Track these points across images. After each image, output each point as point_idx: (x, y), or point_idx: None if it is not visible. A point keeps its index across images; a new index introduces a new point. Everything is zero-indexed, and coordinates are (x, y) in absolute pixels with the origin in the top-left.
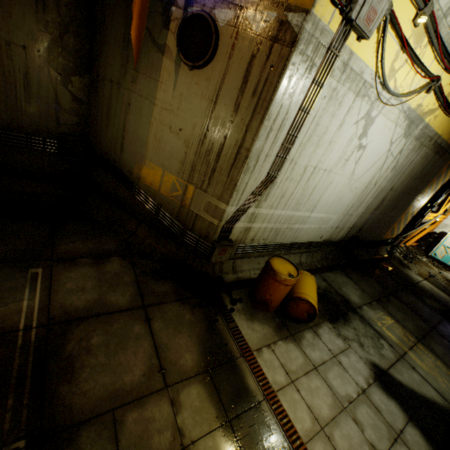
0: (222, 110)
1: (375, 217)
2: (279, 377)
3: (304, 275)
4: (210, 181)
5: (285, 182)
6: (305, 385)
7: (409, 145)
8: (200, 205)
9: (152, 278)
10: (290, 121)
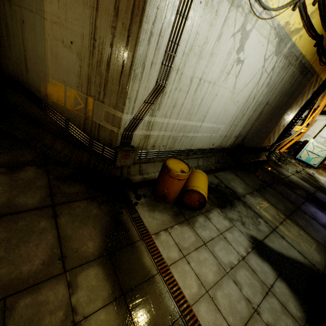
0: (104, 16)
1: (256, 128)
2: (173, 253)
3: (197, 173)
4: (105, 91)
5: (174, 92)
6: (195, 258)
7: (280, 63)
8: (101, 116)
9: (65, 182)
10: (170, 27)
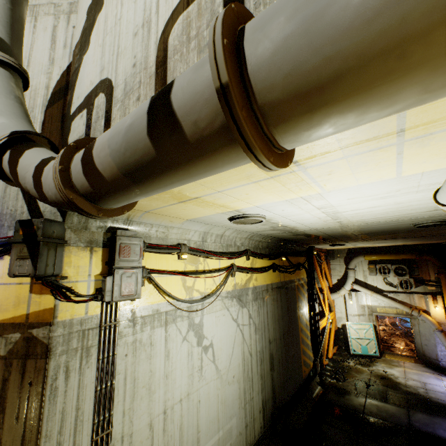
0: None
1: (279, 372)
2: None
3: None
4: None
5: None
6: None
7: (253, 307)
8: None
9: None
10: (90, 409)
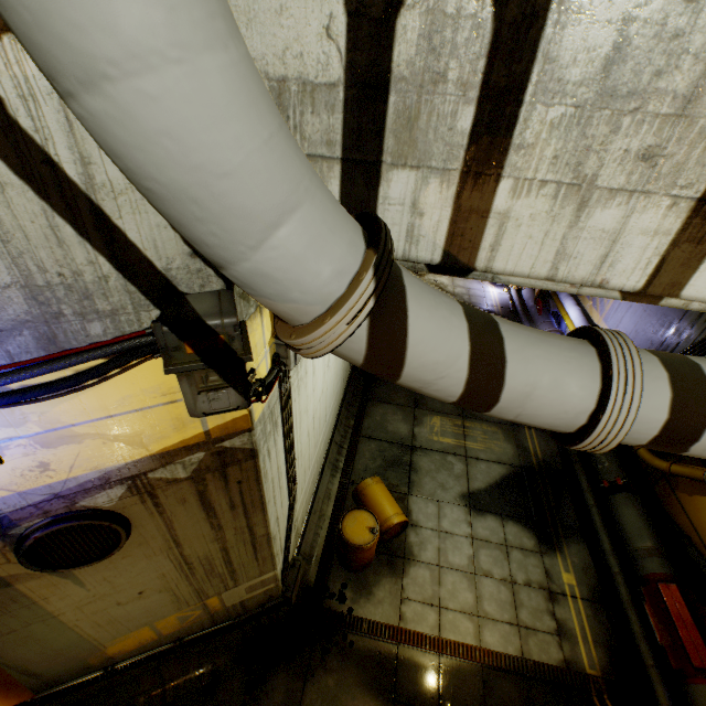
0: (197, 542)
1: None
2: (431, 618)
3: (369, 489)
4: (235, 578)
5: (301, 468)
6: (447, 595)
7: None
8: (240, 595)
9: (256, 699)
10: (283, 461)
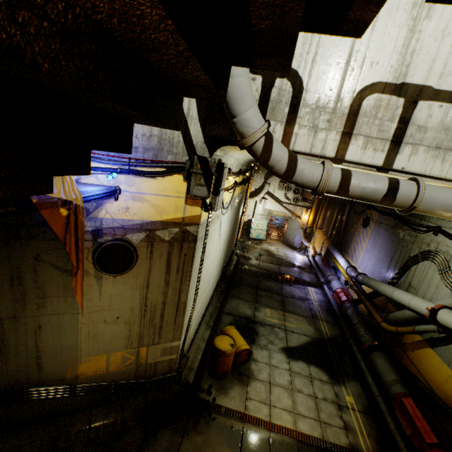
0: (155, 289)
1: (228, 248)
2: (264, 410)
3: (230, 331)
4: (160, 335)
5: (199, 291)
6: (275, 399)
7: (232, 210)
8: (157, 354)
9: (150, 443)
10: (198, 267)
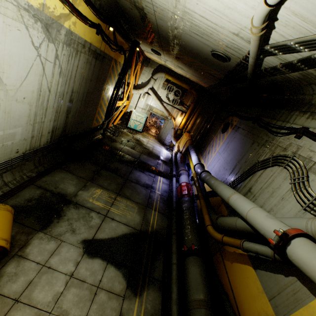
0: None
1: (74, 116)
2: None
3: None
4: None
5: None
6: None
7: (64, 51)
8: None
9: None
10: None
